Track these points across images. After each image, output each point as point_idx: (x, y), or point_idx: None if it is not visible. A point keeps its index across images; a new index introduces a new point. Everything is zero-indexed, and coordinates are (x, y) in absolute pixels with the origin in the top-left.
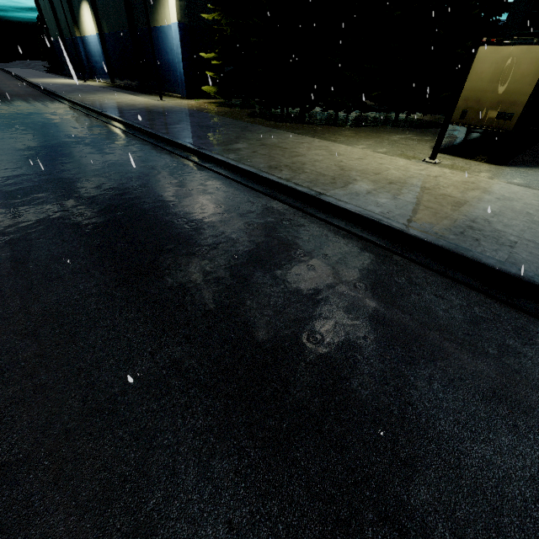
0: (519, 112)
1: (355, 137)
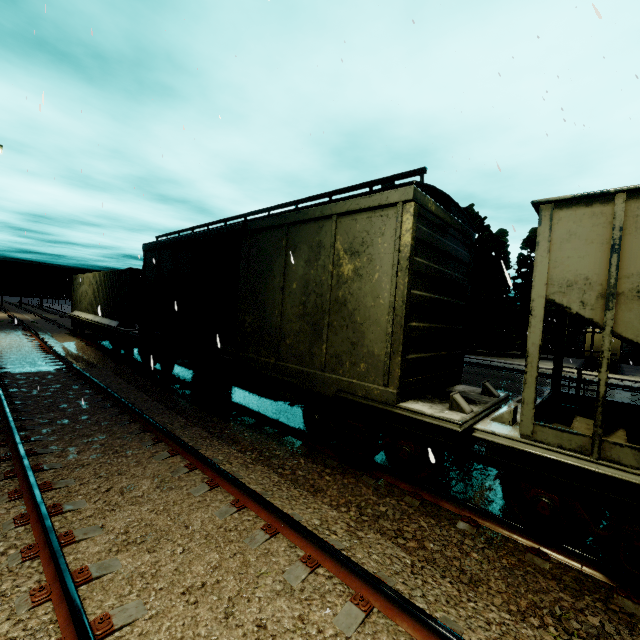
0: (618, 353)
1: None
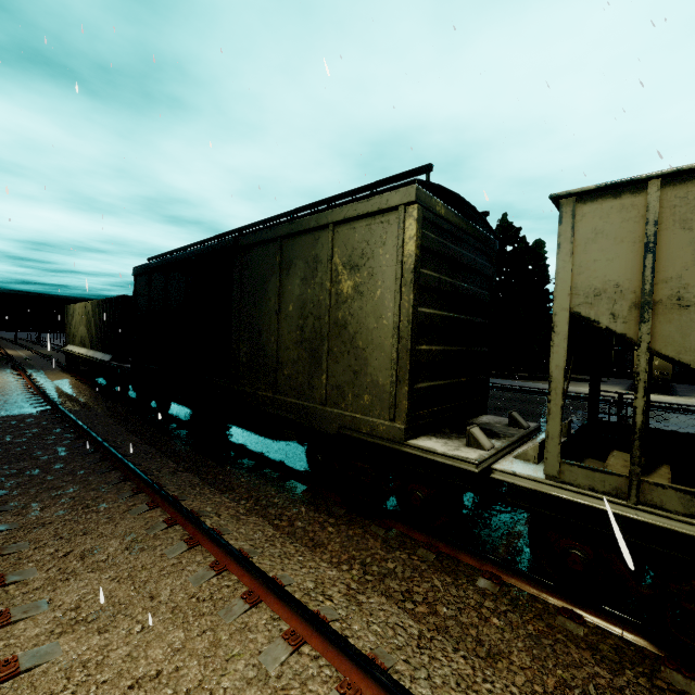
0: (670, 372)
1: (572, 386)
